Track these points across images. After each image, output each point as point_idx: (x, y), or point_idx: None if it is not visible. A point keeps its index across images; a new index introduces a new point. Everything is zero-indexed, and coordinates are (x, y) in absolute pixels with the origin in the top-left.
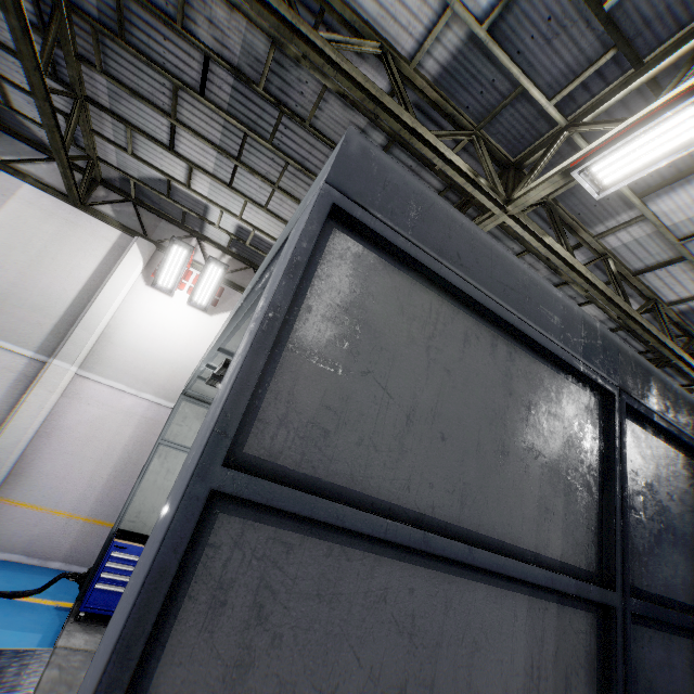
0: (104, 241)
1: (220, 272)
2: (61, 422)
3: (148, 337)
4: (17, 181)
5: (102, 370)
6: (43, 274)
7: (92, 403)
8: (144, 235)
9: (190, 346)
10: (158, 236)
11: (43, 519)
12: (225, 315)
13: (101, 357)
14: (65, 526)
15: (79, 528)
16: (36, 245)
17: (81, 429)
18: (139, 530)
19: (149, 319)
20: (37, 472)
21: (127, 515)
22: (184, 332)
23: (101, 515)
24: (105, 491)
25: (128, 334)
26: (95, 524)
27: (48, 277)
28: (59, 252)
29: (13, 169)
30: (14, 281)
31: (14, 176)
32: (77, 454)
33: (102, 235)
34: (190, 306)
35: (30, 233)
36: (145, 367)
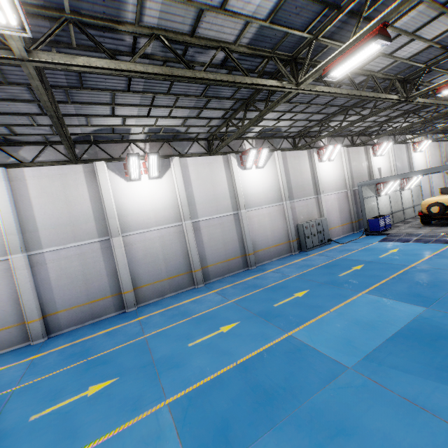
0: (305, 156)
1: (339, 147)
2: (326, 208)
3: (326, 177)
4: (284, 152)
5: (325, 192)
6: (303, 175)
7: (328, 201)
8: (311, 147)
9: (334, 173)
10: (312, 145)
11: (335, 229)
12: (335, 158)
13: (323, 189)
14: (339, 229)
15: (341, 228)
16: (298, 168)
17: (330, 208)
18: (369, 218)
19: (324, 172)
20: (329, 221)
21: (366, 216)
22: (331, 170)
23: (342, 223)
24: (340, 218)
25: (323, 179)
26: (342, 226)
27: (304, 175)
28: (302, 167)
29: (281, 150)
30: (301, 181)
31: (283, 151)
32: (332, 214)
33: (304, 155)
34: (328, 161)
35: (295, 166)
36: (330, 185)
